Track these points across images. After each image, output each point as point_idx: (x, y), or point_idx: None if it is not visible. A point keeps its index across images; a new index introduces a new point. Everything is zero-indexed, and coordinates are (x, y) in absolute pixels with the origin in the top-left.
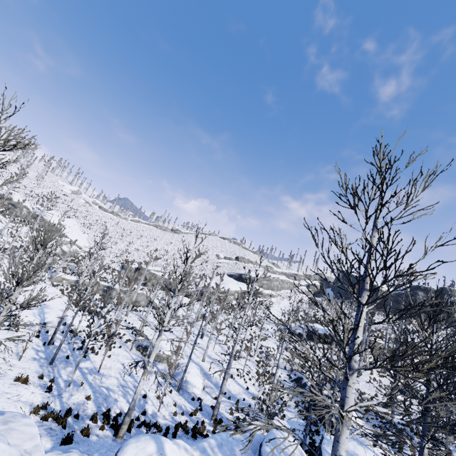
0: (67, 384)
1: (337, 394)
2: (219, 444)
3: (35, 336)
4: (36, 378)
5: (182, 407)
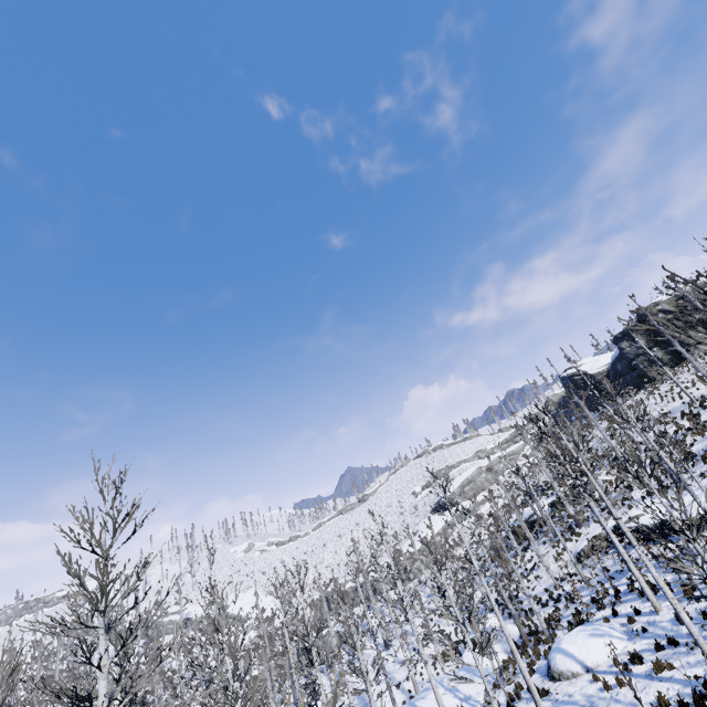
0: None
1: (511, 622)
2: None
3: None
4: None
5: None
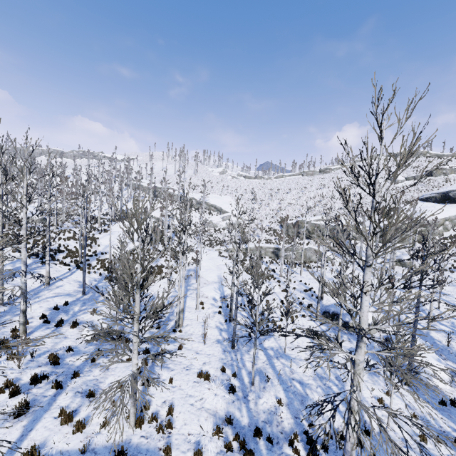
0: (251, 378)
1: None
2: None
3: (218, 313)
4: (219, 371)
5: (429, 420)
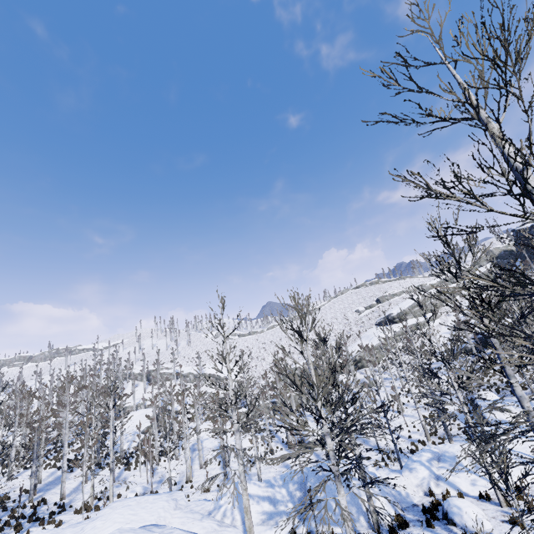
0: None
1: None
2: (282, 477)
3: (218, 465)
4: (216, 488)
5: None
